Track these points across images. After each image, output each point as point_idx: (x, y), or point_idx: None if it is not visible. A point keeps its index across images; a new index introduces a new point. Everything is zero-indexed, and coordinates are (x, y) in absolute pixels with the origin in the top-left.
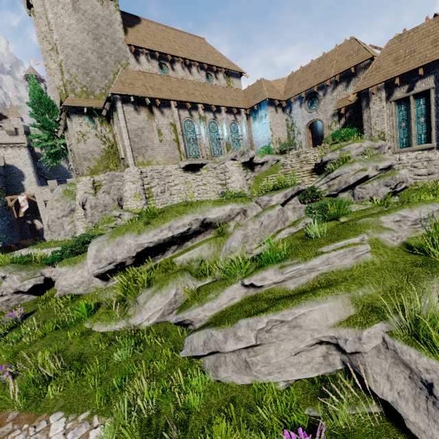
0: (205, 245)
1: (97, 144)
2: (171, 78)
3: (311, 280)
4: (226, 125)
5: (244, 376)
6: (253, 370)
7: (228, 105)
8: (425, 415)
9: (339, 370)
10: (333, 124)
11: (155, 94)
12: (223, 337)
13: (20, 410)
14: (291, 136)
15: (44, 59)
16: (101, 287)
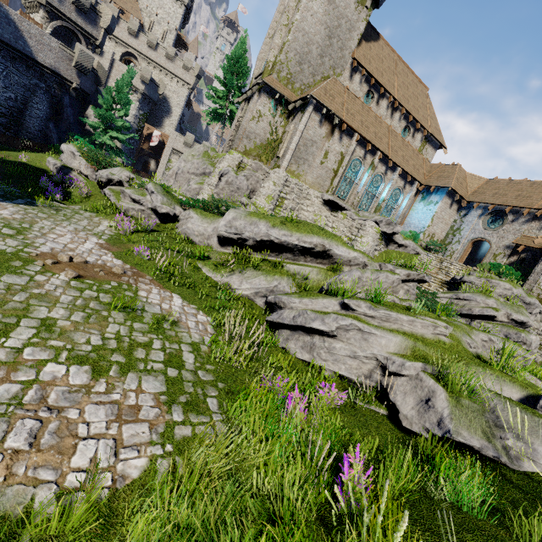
0: (316, 269)
1: (266, 131)
2: (370, 111)
3: (392, 327)
4: (390, 187)
5: (306, 353)
6: (316, 352)
7: (406, 170)
8: (415, 412)
9: (373, 386)
10: (501, 255)
11: (347, 118)
12: (313, 317)
13: (153, 278)
14: (448, 240)
15: (271, 28)
16: (214, 247)
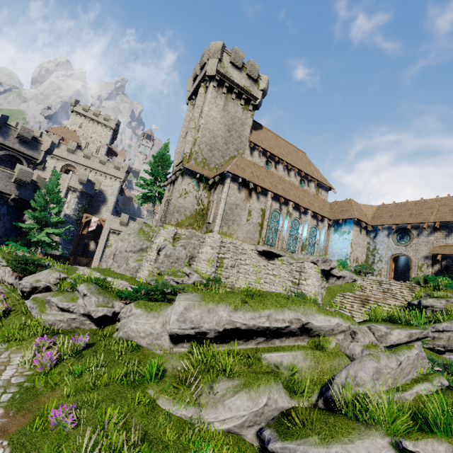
0: (300, 353)
1: (193, 203)
2: (273, 174)
3: None
4: (308, 227)
5: None
6: None
7: (315, 211)
8: None
9: None
10: (425, 266)
11: (259, 182)
12: None
13: None
14: (370, 260)
15: (183, 131)
16: (166, 348)
